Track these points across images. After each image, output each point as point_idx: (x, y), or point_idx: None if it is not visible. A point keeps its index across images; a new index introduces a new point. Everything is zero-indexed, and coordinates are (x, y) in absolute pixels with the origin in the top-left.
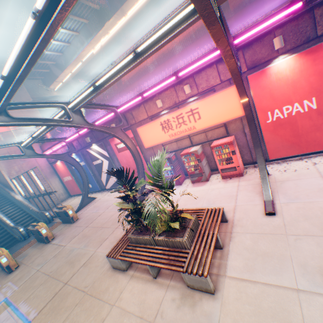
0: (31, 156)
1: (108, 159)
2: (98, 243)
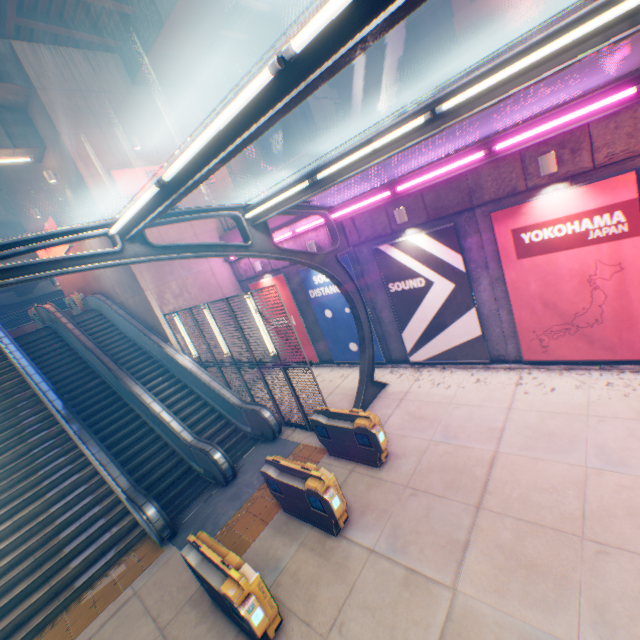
0: (263, 252)
1: (455, 277)
2: None
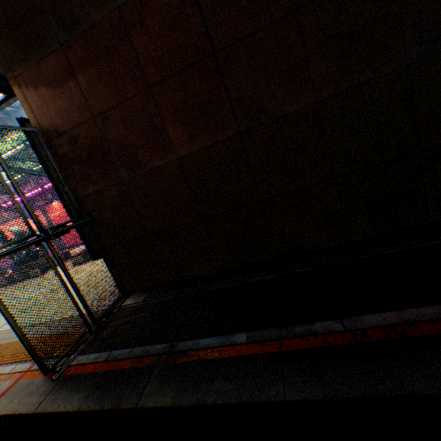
0: None
1: None
2: None
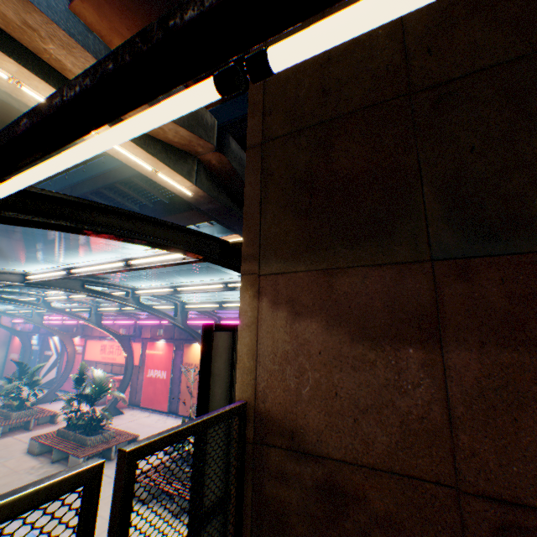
0: None
1: (59, 354)
2: None
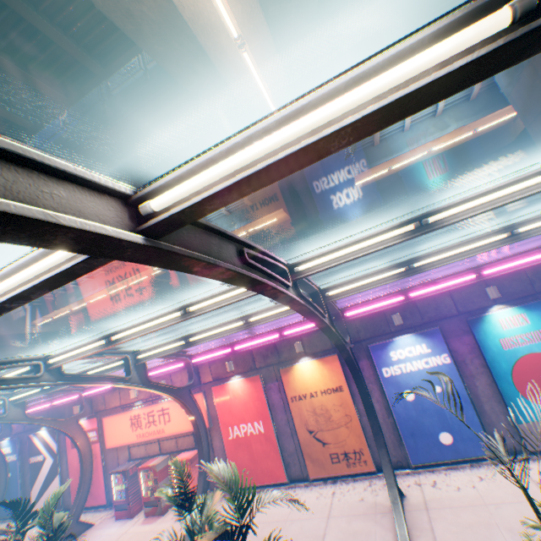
0: None
1: (55, 455)
2: None
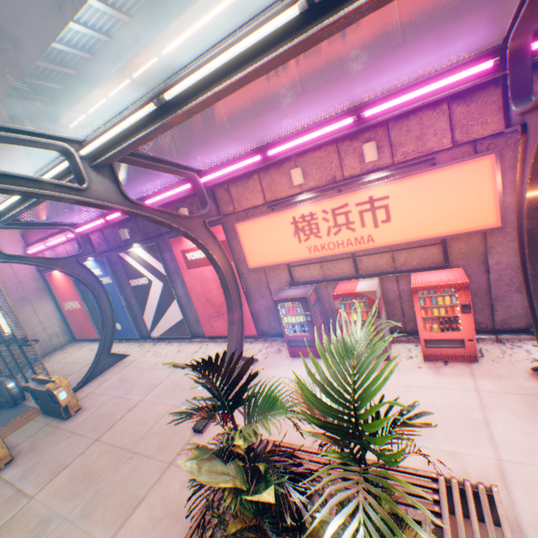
0: None
1: (163, 278)
2: (117, 510)
